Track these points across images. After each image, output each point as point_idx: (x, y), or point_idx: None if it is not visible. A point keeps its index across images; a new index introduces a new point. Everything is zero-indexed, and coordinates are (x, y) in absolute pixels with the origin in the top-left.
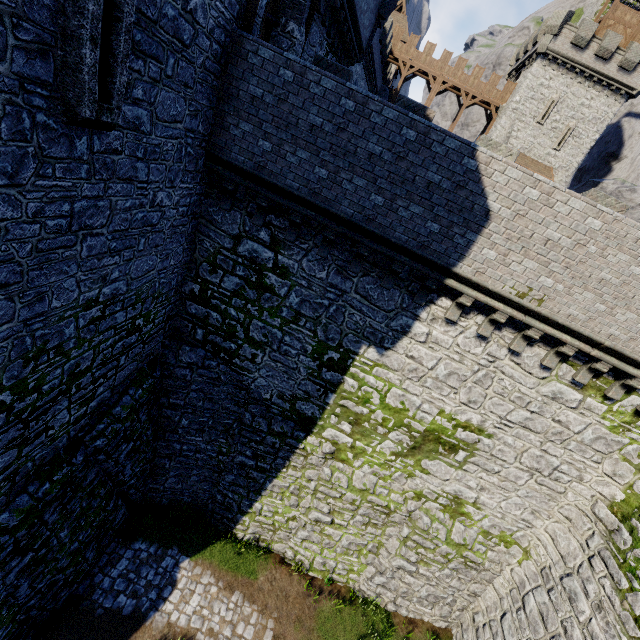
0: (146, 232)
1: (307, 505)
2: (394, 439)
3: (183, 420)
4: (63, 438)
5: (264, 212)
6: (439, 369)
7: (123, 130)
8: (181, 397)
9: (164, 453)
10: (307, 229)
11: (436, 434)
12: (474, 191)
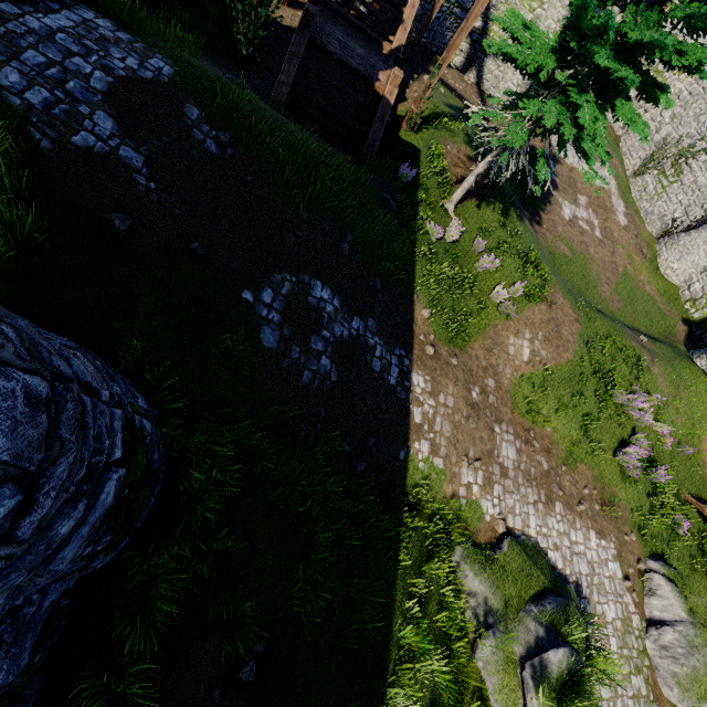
0: None
1: None
2: None
3: None
4: None
5: None
6: None
7: None
8: None
9: None
10: None
11: None
12: None
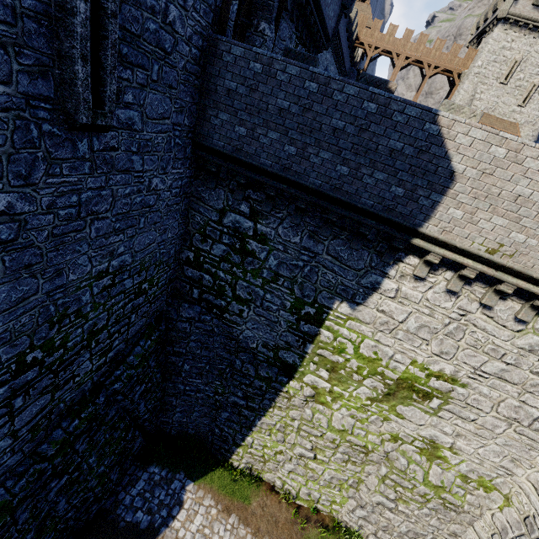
0: (145, 212)
1: (292, 441)
2: (369, 386)
3: (185, 365)
4: (88, 383)
5: (243, 188)
6: (410, 322)
7: (118, 130)
8: (183, 346)
9: (171, 392)
10: (281, 200)
11: (409, 382)
12: (437, 154)
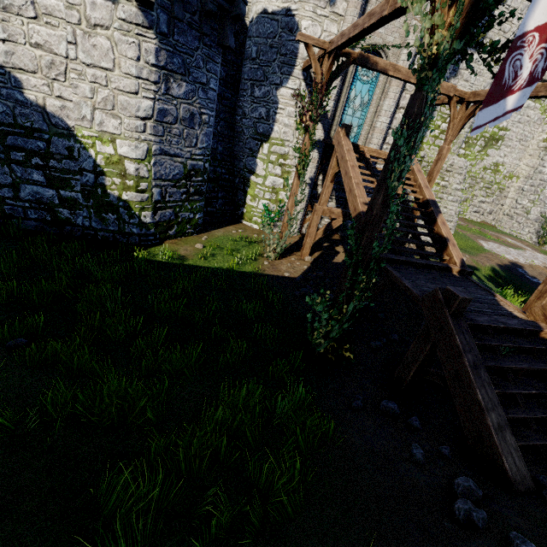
0: None
1: None
2: (479, 145)
3: None
4: None
5: None
6: None
7: None
8: None
9: None
10: None
11: (492, 136)
12: None
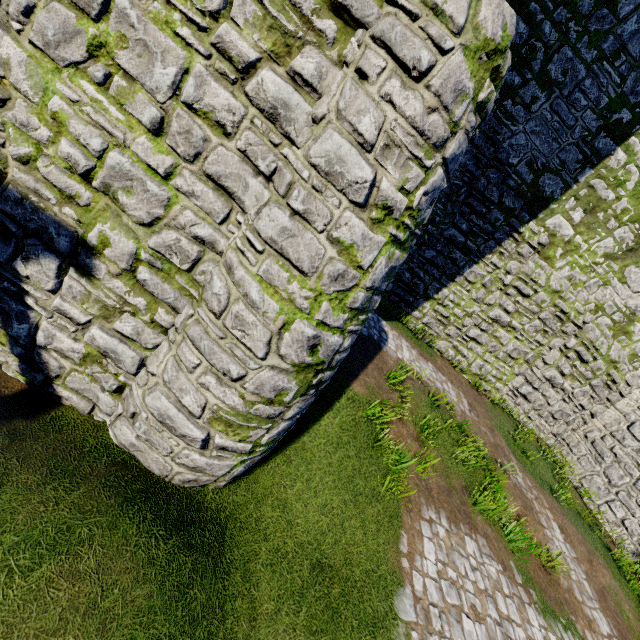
0: None
1: (493, 301)
2: (617, 237)
3: None
4: None
5: None
6: None
7: None
8: None
9: None
10: None
11: None
12: None
